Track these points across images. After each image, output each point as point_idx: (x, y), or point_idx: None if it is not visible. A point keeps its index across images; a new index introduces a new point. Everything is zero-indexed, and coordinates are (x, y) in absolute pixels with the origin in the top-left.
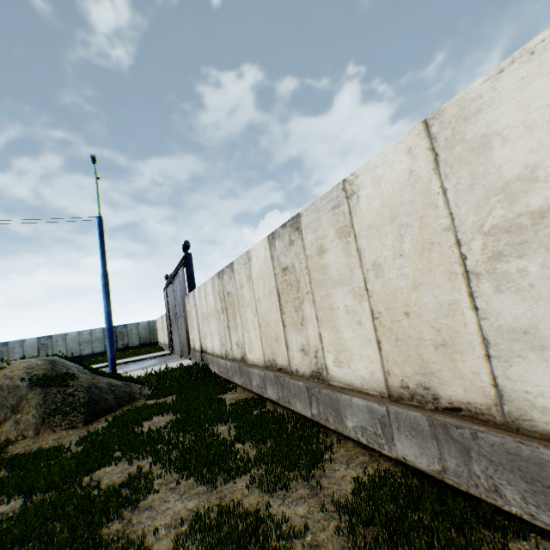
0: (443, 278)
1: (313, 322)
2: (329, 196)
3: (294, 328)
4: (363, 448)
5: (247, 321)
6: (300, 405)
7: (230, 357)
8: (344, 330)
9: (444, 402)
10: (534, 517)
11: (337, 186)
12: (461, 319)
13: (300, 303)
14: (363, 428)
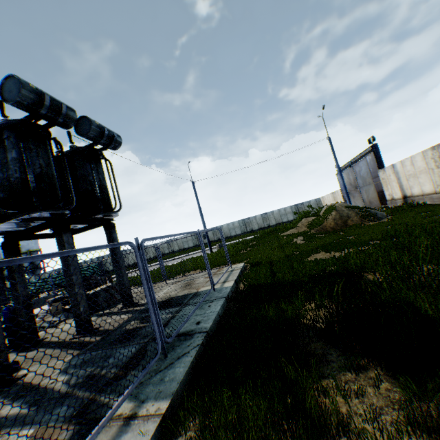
0: None
1: None
2: None
3: None
4: None
5: None
6: None
7: None
8: None
9: None
10: None
11: None
12: None
13: None
14: None
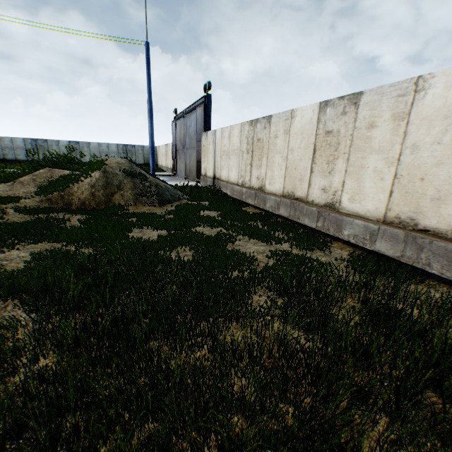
0: None
1: (340, 173)
2: (398, 86)
3: (321, 175)
4: (348, 246)
5: (273, 163)
6: (308, 220)
7: (247, 186)
8: (366, 182)
9: (420, 227)
10: (442, 274)
11: (410, 80)
12: None
13: (334, 159)
14: (355, 235)
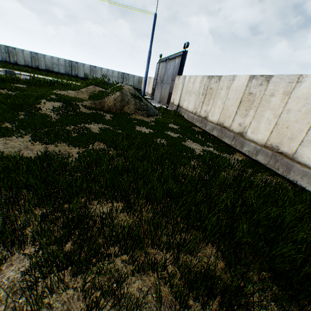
0: (305, 123)
1: (250, 117)
2: (290, 77)
3: (240, 116)
4: (244, 156)
5: (216, 104)
6: (227, 140)
7: (197, 115)
8: (261, 124)
9: (279, 151)
10: (282, 174)
11: (296, 75)
12: (300, 134)
13: (249, 109)
14: (249, 151)
